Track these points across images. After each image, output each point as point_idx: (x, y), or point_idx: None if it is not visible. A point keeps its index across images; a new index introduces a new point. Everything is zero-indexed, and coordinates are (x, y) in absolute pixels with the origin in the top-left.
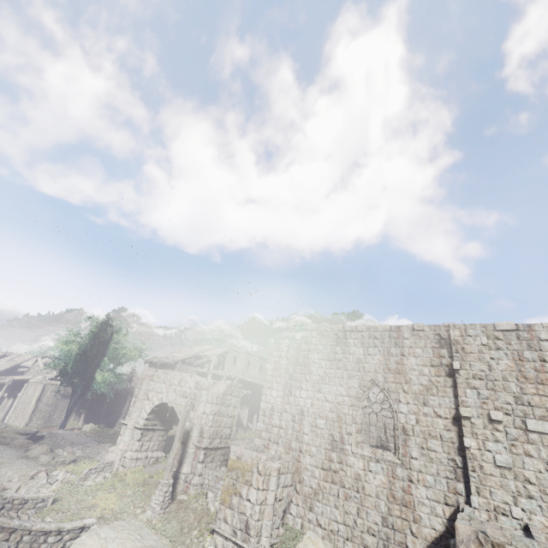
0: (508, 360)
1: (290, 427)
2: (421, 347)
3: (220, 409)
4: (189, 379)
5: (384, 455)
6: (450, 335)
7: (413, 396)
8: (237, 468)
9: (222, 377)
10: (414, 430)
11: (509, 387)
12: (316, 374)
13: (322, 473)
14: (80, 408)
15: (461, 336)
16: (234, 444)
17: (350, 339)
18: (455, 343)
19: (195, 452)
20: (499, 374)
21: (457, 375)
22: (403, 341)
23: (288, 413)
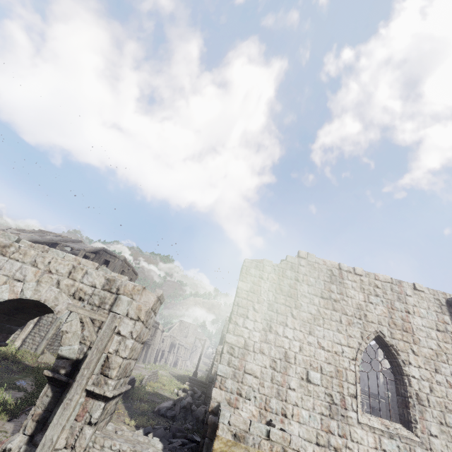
0: None
1: (269, 377)
2: (425, 308)
3: (141, 331)
4: (94, 271)
5: (398, 429)
6: None
7: (424, 359)
8: None
9: None
10: (430, 400)
11: None
12: (307, 311)
13: (318, 450)
14: None
15: None
16: None
17: (348, 280)
18: None
19: (84, 403)
20: None
21: None
22: (407, 297)
23: (267, 356)
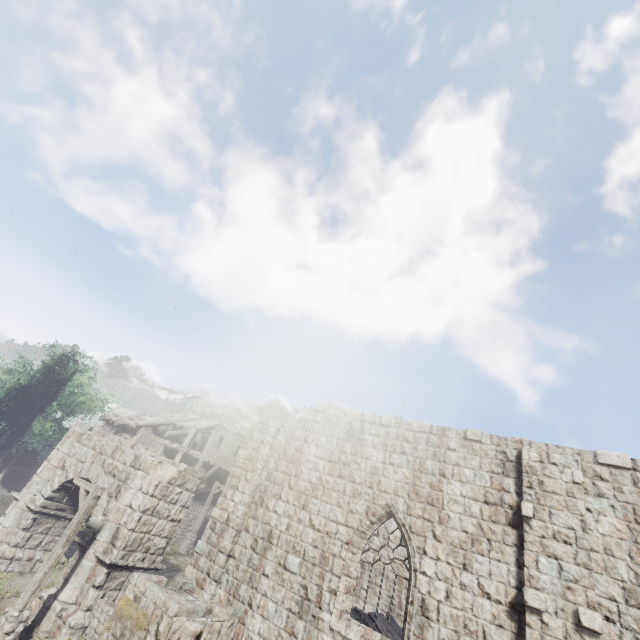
0: (615, 519)
1: (246, 558)
2: (474, 467)
3: (157, 505)
4: (128, 450)
5: None
6: (523, 456)
7: (448, 547)
8: (127, 618)
9: (197, 460)
10: (441, 611)
11: (614, 568)
12: (306, 479)
13: None
14: (3, 466)
15: (539, 462)
16: (182, 563)
17: (368, 435)
18: (530, 472)
19: (94, 568)
20: (599, 540)
21: (527, 527)
22: (447, 452)
23: (250, 534)
